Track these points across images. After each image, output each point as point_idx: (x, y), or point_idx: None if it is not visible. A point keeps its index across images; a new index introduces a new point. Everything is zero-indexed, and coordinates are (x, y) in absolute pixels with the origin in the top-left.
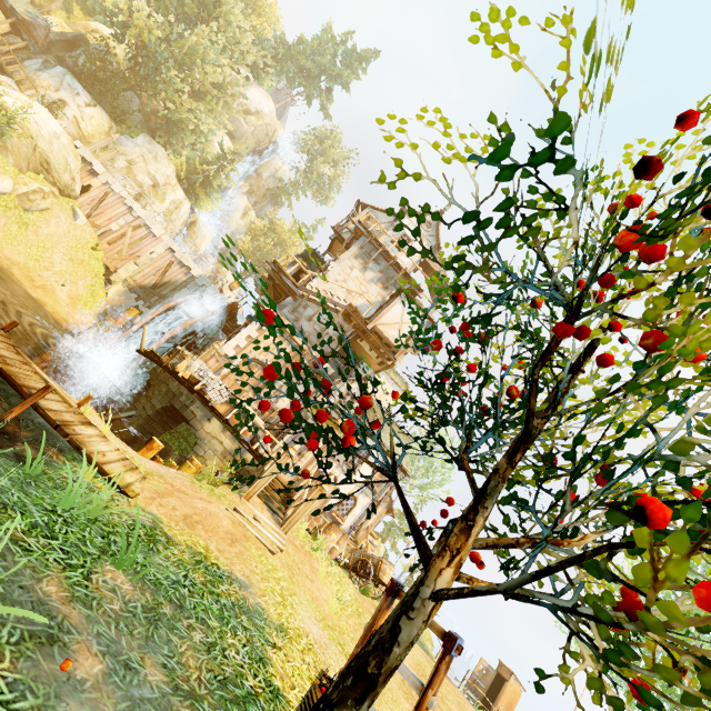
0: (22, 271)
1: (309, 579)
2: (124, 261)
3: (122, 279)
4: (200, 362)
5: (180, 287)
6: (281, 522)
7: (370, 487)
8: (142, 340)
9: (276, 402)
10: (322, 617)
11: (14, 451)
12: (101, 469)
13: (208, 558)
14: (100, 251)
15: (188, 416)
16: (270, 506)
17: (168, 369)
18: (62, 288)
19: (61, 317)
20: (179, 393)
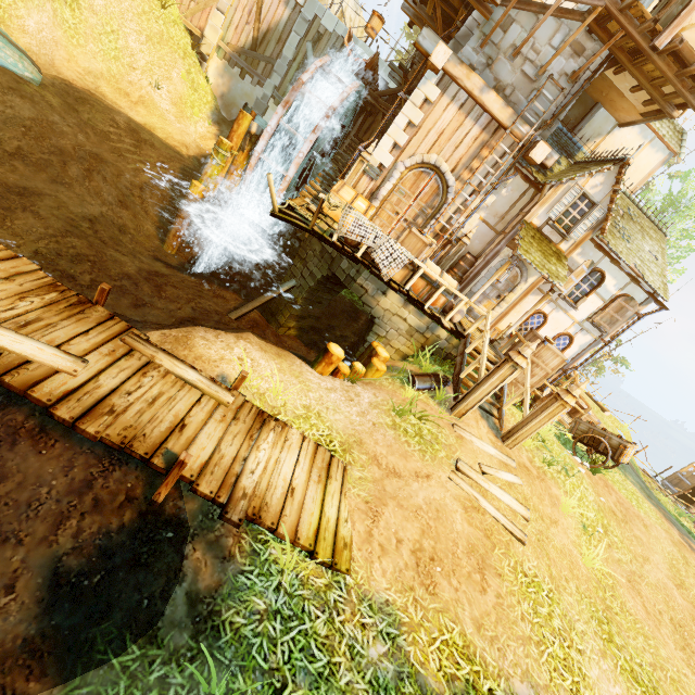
0: (111, 85)
1: (552, 522)
2: (205, 12)
3: (214, 46)
4: (356, 215)
5: (285, 33)
6: (498, 426)
7: (596, 324)
8: (272, 198)
9: (460, 229)
10: (597, 621)
11: (186, 587)
12: (298, 544)
13: (477, 686)
14: (172, 6)
15: (357, 291)
16: (482, 406)
17: (316, 234)
18: (160, 93)
19: (176, 141)
20: (337, 256)
